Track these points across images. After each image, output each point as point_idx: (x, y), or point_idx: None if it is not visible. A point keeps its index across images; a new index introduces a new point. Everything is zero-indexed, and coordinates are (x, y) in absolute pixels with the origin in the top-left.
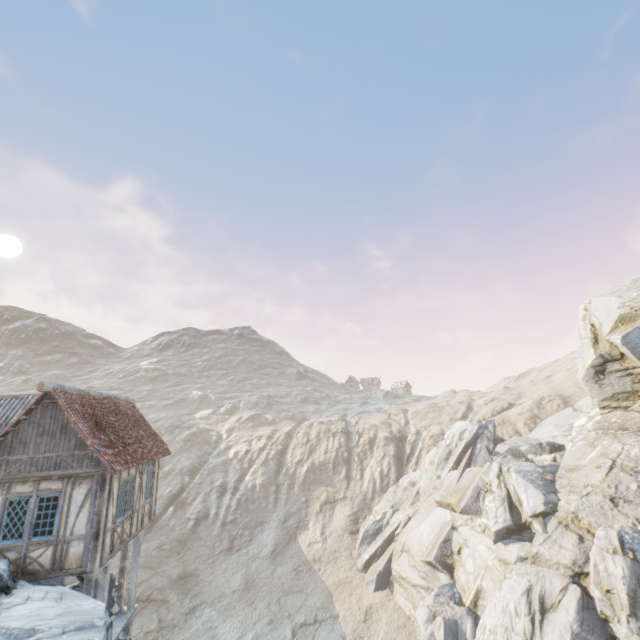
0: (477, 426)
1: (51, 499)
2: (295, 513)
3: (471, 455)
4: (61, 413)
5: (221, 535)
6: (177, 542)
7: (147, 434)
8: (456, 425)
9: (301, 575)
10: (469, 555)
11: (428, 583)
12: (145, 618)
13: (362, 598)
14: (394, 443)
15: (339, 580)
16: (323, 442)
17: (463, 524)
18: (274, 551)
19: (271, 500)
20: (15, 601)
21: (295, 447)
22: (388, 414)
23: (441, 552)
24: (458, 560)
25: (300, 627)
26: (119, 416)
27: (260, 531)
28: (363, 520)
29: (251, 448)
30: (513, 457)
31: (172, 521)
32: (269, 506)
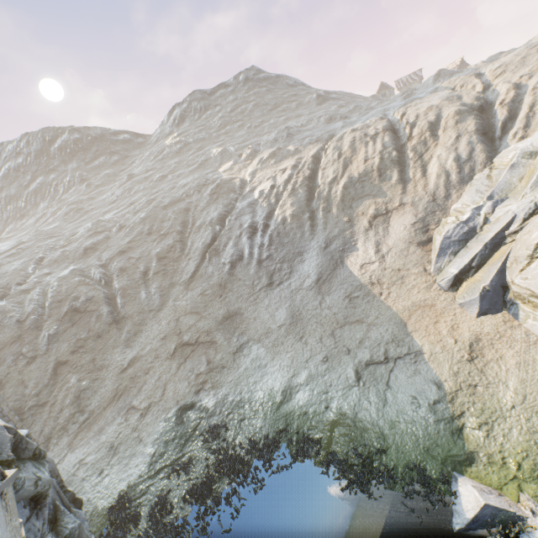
0: None
1: None
2: (337, 236)
3: None
4: None
5: (258, 273)
6: (217, 287)
7: None
8: None
9: (356, 303)
10: None
11: None
12: (195, 361)
13: (457, 327)
14: (473, 116)
15: (412, 305)
16: (360, 151)
17: None
18: (318, 280)
19: (306, 229)
20: None
21: (325, 167)
22: (450, 90)
23: None
24: None
25: (365, 367)
26: None
27: (299, 262)
28: (436, 226)
29: (276, 183)
30: None
31: (209, 269)
32: (305, 235)
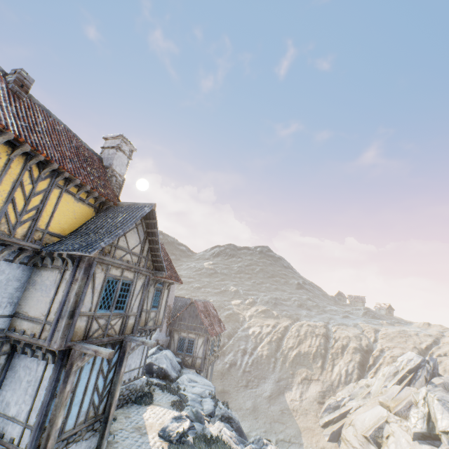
0: (421, 359)
1: (192, 340)
2: (285, 379)
3: (412, 378)
4: (196, 310)
5: (242, 377)
6: (220, 373)
7: (218, 320)
8: (407, 354)
9: (284, 415)
10: (393, 441)
11: (362, 448)
12: None
13: (319, 441)
14: (360, 353)
15: (306, 426)
16: (308, 339)
17: (394, 421)
18: (270, 396)
19: (271, 366)
20: (186, 372)
21: (289, 337)
22: (362, 330)
23: (374, 433)
24: (385, 442)
25: (280, 440)
26: (210, 311)
27: (263, 382)
28: (328, 397)
29: (262, 331)
30: (444, 389)
31: (218, 361)
32: (269, 369)
